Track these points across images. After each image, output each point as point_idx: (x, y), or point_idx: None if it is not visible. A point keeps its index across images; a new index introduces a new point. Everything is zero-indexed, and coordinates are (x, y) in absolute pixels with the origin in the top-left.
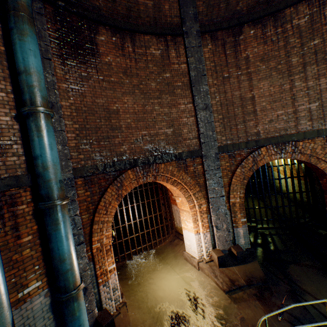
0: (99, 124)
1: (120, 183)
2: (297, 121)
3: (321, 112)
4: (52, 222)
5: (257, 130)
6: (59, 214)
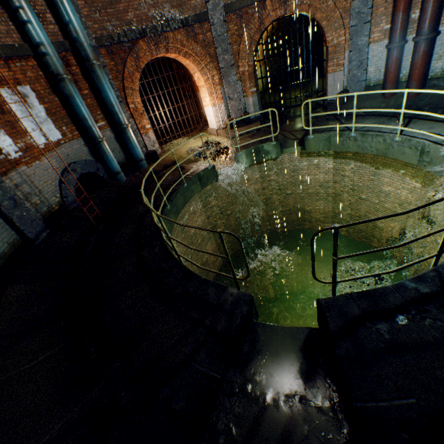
0: None
1: (136, 55)
2: None
3: None
4: (97, 77)
5: None
6: (99, 72)
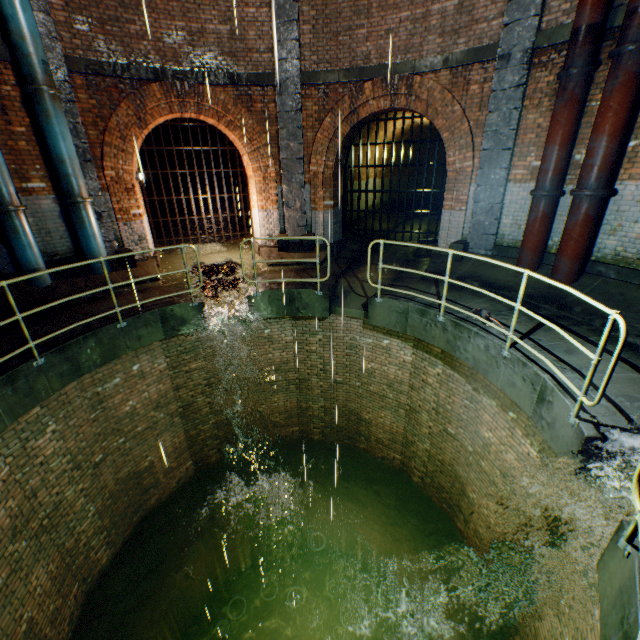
0: None
1: (141, 102)
2: (424, 37)
3: (458, 19)
4: (42, 112)
5: (368, 48)
6: (48, 105)
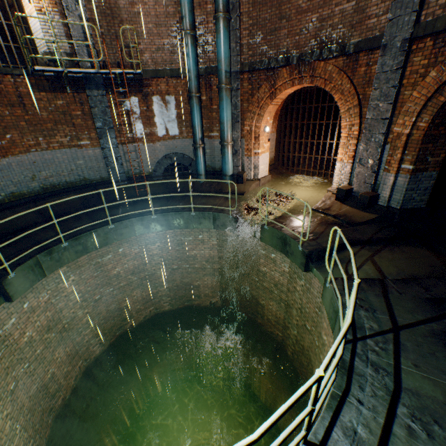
0: (269, 16)
1: (273, 82)
2: None
3: None
4: (219, 98)
5: None
6: (222, 94)
